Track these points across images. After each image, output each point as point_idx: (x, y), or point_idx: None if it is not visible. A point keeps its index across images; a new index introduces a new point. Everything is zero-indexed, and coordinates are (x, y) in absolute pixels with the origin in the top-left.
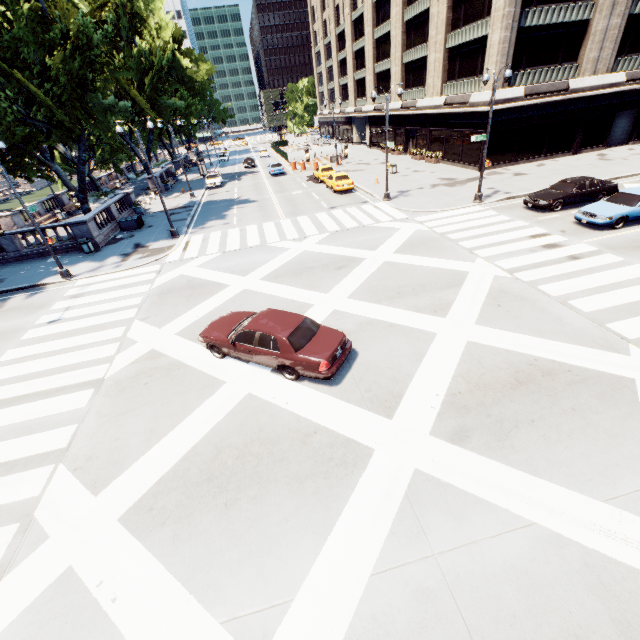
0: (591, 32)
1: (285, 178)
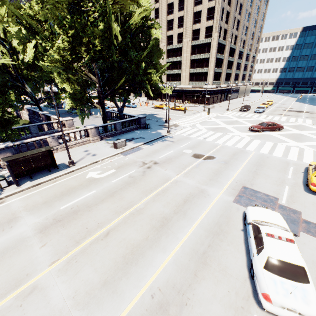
0: (222, 75)
1: (142, 108)
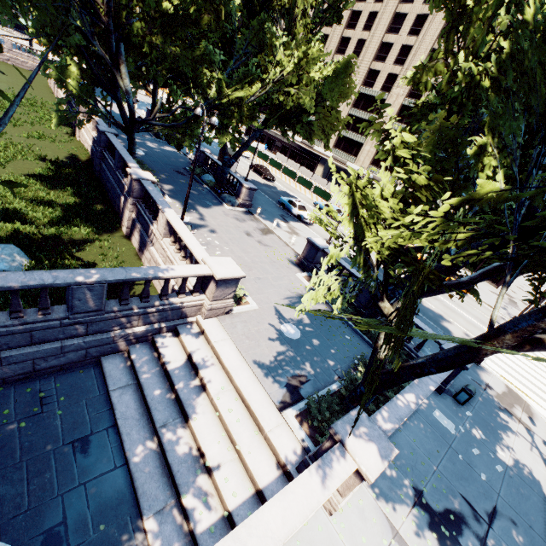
0: None
1: None
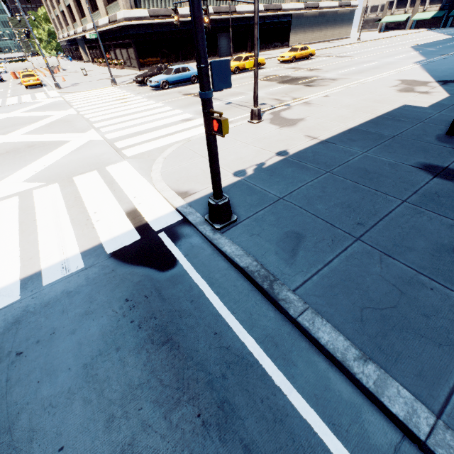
0: None
1: (0, 84)
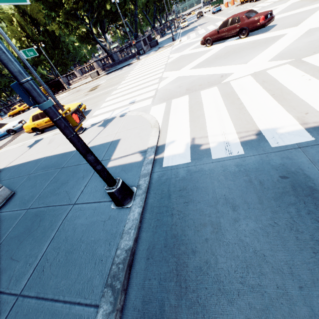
0: None
1: (222, 11)
